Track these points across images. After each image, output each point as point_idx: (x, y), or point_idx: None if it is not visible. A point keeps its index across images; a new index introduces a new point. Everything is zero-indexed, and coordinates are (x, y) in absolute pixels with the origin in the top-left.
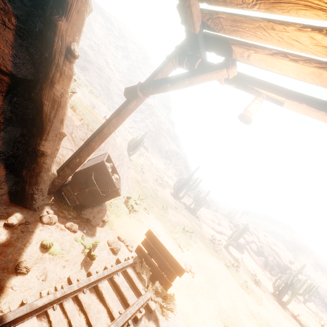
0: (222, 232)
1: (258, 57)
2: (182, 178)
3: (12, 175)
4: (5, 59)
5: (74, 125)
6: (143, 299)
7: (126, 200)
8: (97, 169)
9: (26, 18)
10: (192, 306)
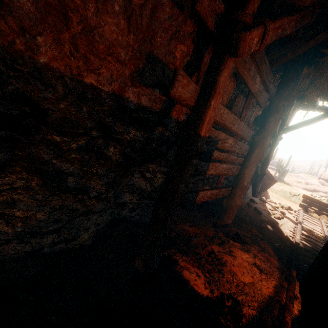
0: (316, 189)
1: None
2: None
3: None
4: None
5: None
6: (322, 221)
7: None
8: None
9: None
10: None
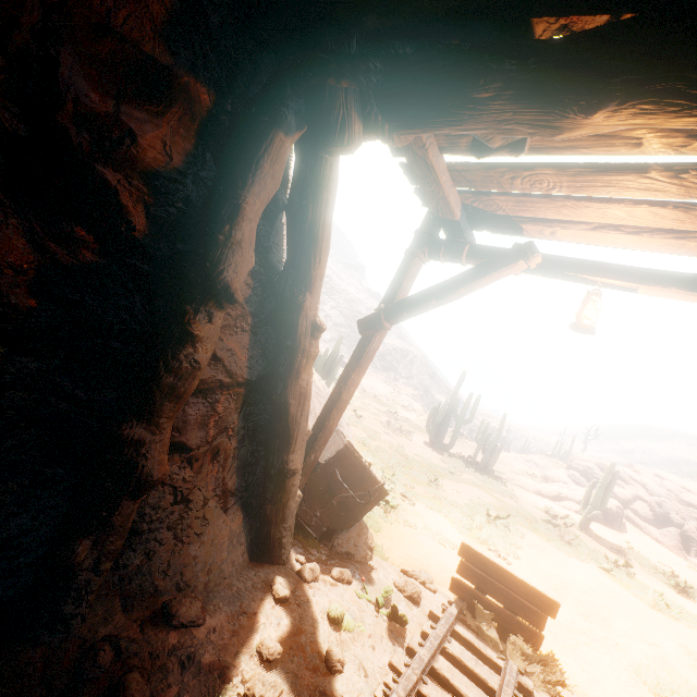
0: (561, 495)
1: (570, 233)
2: (438, 403)
3: (246, 518)
4: (242, 367)
5: None
6: (510, 674)
7: None
8: (341, 461)
9: (259, 308)
10: (582, 672)
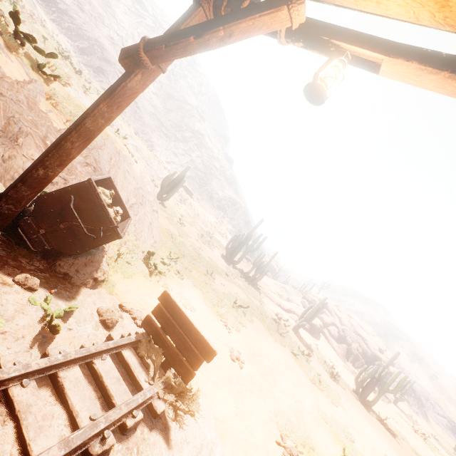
0: (292, 310)
1: None
2: (239, 234)
3: None
4: None
5: (51, 127)
6: (141, 396)
7: (148, 257)
8: (80, 193)
9: None
10: (235, 407)
